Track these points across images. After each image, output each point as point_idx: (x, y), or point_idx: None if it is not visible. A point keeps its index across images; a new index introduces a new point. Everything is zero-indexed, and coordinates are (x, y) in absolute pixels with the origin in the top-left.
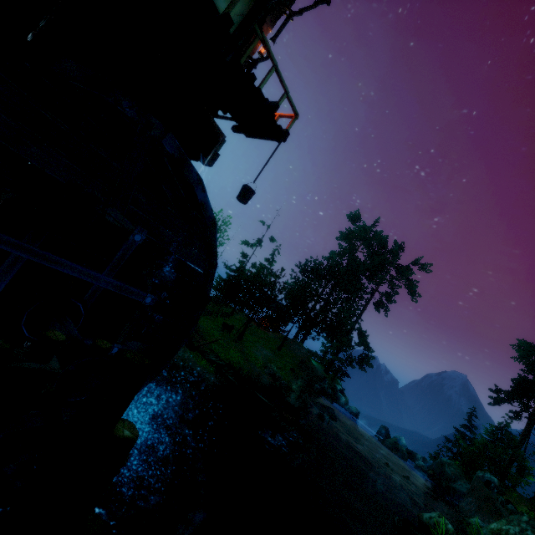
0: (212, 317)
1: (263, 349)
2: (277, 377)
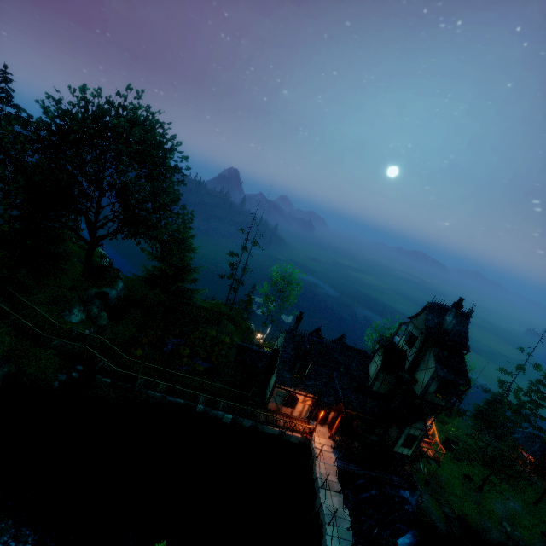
0: (459, 460)
1: (511, 500)
2: (515, 535)
